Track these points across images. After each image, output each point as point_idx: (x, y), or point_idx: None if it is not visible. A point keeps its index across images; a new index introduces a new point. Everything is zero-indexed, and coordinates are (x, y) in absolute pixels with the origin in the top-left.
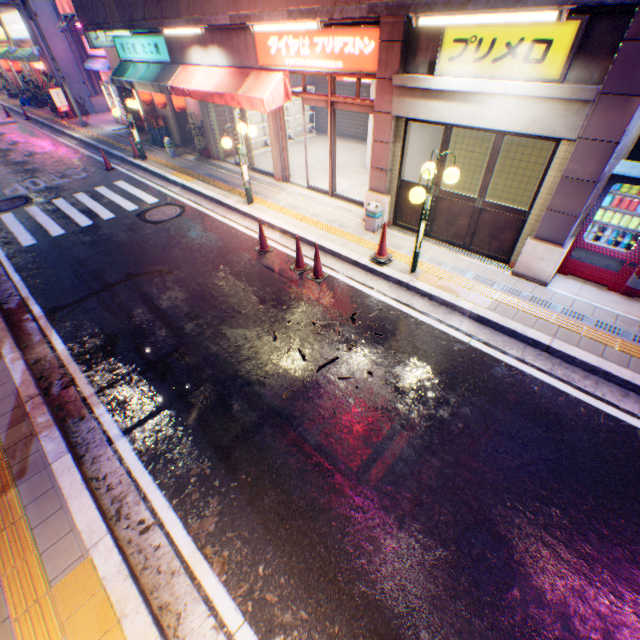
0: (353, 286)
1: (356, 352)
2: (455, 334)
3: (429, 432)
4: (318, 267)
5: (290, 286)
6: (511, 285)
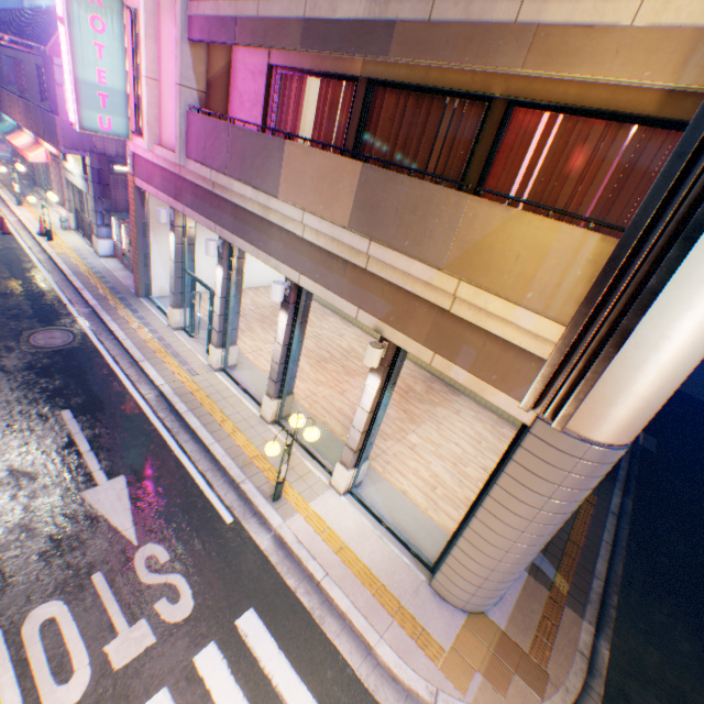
0: (19, 240)
1: None
2: (35, 258)
3: None
4: (6, 228)
5: None
6: (87, 254)
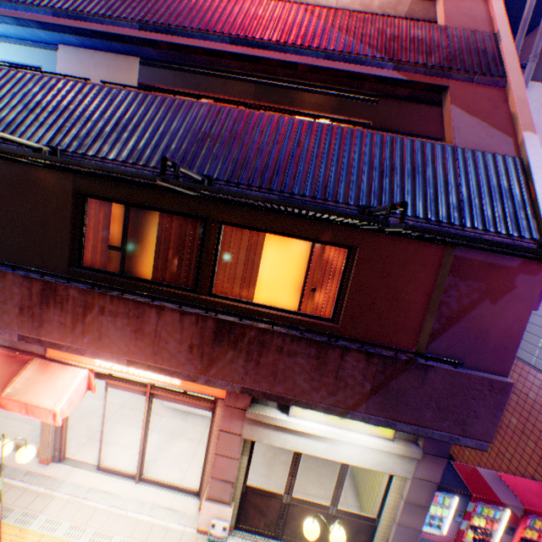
0: None
1: None
2: None
3: None
4: None
5: None
6: None
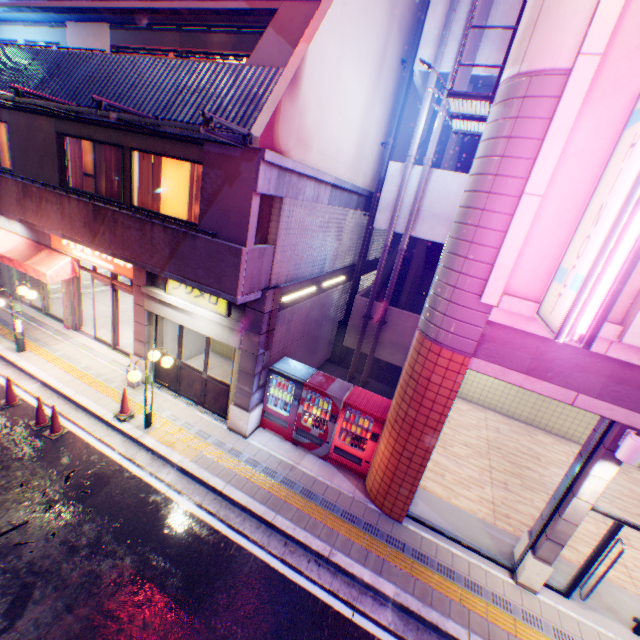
0: (89, 441)
1: (53, 512)
2: (159, 485)
3: (82, 588)
4: (56, 424)
5: (20, 443)
6: (223, 437)
